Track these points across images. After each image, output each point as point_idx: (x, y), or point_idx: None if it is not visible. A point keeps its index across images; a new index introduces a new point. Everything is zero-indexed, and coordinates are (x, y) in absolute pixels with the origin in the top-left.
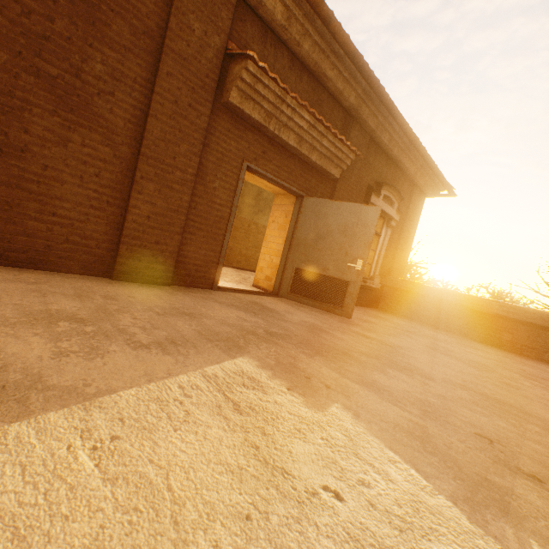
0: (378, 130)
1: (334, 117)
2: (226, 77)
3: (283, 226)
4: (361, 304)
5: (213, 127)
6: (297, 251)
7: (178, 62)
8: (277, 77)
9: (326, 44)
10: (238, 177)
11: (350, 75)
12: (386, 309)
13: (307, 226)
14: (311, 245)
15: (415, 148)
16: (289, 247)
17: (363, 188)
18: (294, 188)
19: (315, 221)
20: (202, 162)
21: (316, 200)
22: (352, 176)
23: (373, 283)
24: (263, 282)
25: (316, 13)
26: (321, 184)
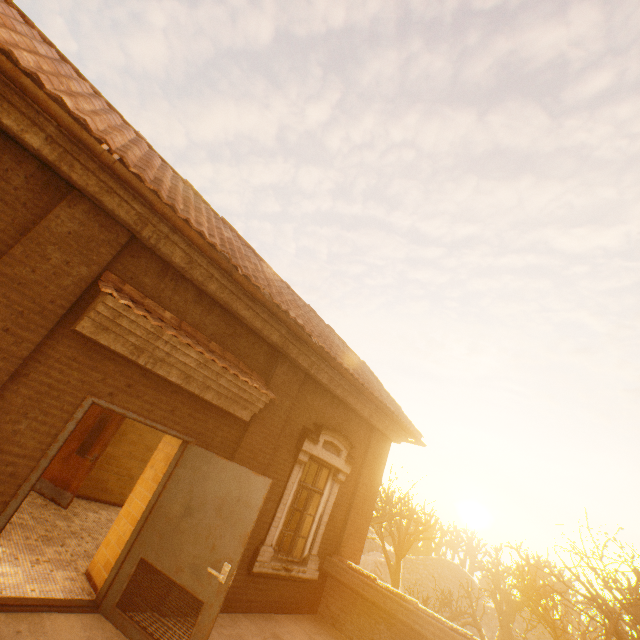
0: (314, 369)
1: (256, 351)
2: (92, 303)
3: (158, 478)
4: (283, 607)
5: (46, 353)
6: (153, 527)
7: (9, 284)
8: (148, 314)
9: (238, 287)
10: (72, 416)
11: (271, 316)
12: (327, 616)
13: (179, 487)
14: (174, 521)
15: (361, 392)
16: (148, 516)
17: (295, 430)
18: (175, 430)
19: (190, 482)
20: (5, 395)
21: (201, 450)
22: (275, 416)
23: (305, 570)
24: (100, 570)
25: (217, 264)
26: (224, 425)
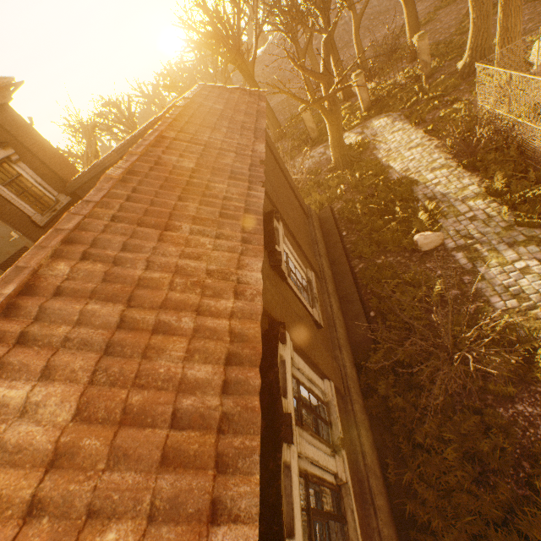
0: None
1: None
2: None
3: None
4: None
5: None
6: None
7: None
8: None
9: None
10: None
11: None
12: None
13: None
14: None
15: None
16: None
17: None
18: None
19: None
20: None
21: None
22: None
23: (62, 203)
24: None
25: None
26: None
